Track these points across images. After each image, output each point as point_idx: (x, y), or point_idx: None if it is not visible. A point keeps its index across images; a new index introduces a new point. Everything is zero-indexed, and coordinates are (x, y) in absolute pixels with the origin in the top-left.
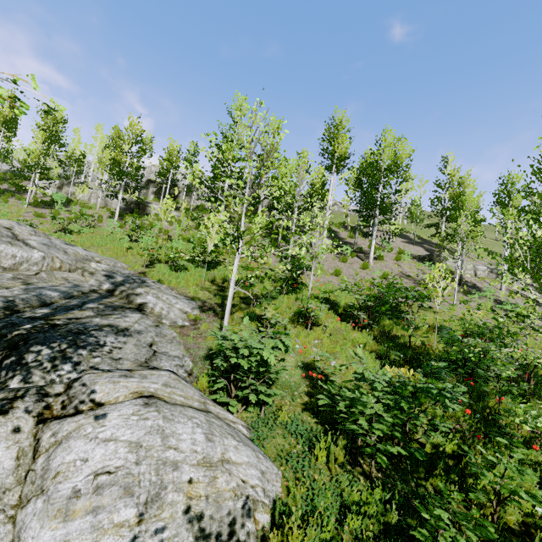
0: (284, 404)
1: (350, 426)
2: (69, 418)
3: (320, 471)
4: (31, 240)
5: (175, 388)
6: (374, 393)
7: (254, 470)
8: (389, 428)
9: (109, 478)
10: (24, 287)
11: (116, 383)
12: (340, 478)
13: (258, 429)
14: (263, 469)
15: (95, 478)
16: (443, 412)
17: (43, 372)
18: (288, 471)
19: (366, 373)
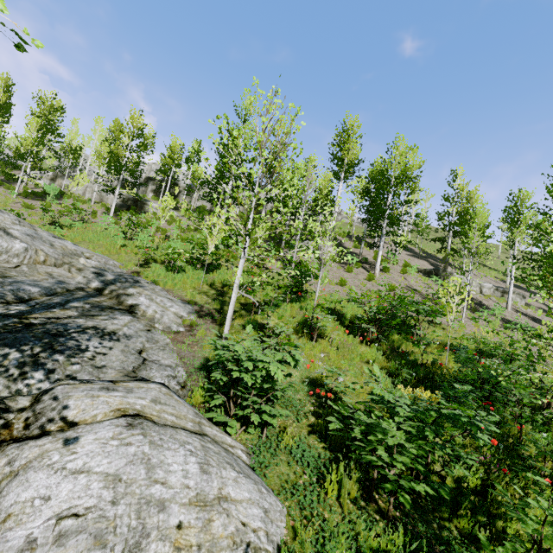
0: (289, 425)
1: (367, 456)
2: (32, 441)
3: (330, 507)
4: (14, 230)
5: (166, 405)
6: (395, 419)
7: (256, 508)
8: (412, 460)
9: (76, 523)
10: (0, 280)
11: (95, 397)
12: (354, 517)
13: (259, 455)
14: (266, 507)
15: (57, 522)
16: (463, 441)
17: (8, 380)
18: (294, 507)
19: (385, 394)
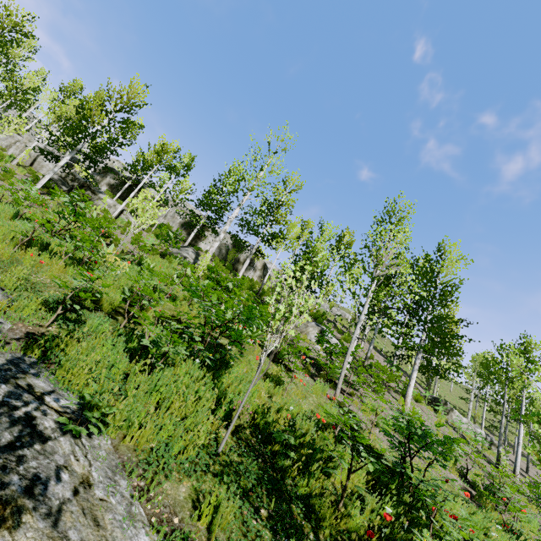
0: None
1: None
2: None
3: None
4: None
5: None
6: None
7: None
8: None
9: None
10: None
11: None
12: None
13: None
14: None
15: None
16: None
17: None
18: None
19: None
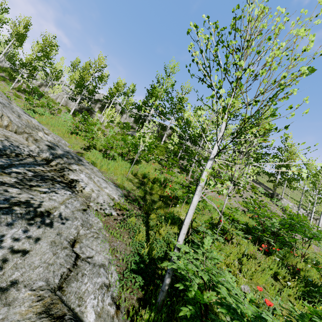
0: None
1: None
2: None
3: None
4: None
5: None
6: None
7: None
8: None
9: None
10: None
11: None
12: None
13: None
14: None
15: None
16: None
17: None
18: None
19: None
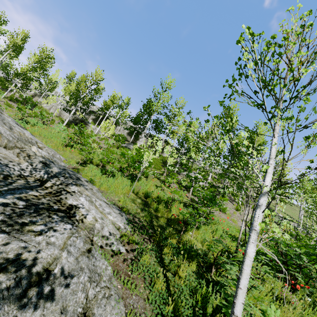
0: None
1: None
2: None
3: None
4: None
5: None
6: None
7: None
8: None
9: None
10: None
11: None
12: None
13: None
14: None
15: None
16: None
17: None
18: None
19: None
